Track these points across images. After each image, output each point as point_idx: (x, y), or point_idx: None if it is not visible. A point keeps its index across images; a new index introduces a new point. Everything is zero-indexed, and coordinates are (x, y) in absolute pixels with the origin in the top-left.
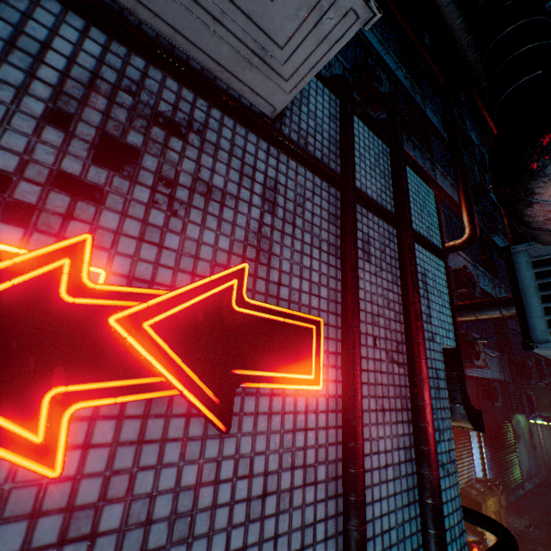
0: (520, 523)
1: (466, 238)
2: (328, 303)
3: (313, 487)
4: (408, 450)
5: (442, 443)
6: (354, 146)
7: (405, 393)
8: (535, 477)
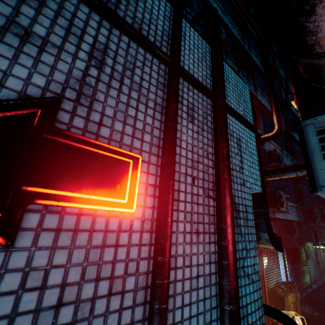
0: (309, 310)
1: (275, 131)
2: (151, 146)
3: (120, 296)
4: None
5: (248, 259)
6: (181, 36)
7: None
8: (318, 281)
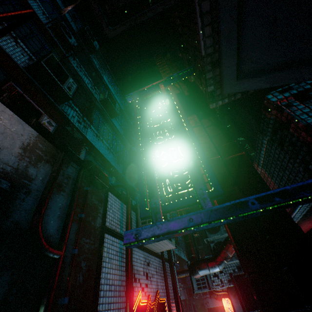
0: None
1: None
2: (164, 293)
3: None
4: None
5: None
6: None
7: None
8: None
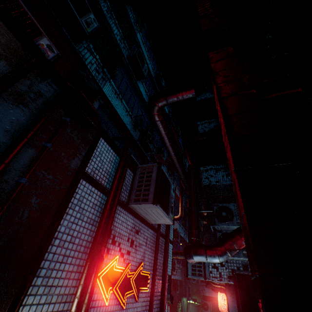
0: None
1: (179, 216)
2: (151, 267)
3: None
4: (158, 308)
5: None
6: None
7: (159, 291)
8: None
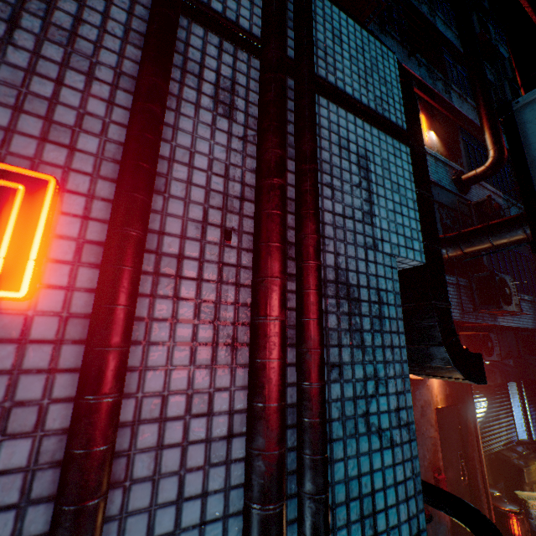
0: None
1: (490, 162)
2: (99, 162)
3: None
4: (295, 410)
5: (381, 399)
6: None
7: None
8: None
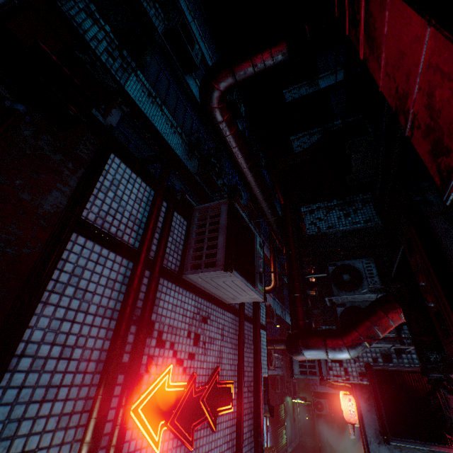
0: None
1: (272, 287)
2: (234, 371)
3: (229, 450)
4: (251, 431)
5: None
6: None
7: (251, 405)
8: (293, 442)
